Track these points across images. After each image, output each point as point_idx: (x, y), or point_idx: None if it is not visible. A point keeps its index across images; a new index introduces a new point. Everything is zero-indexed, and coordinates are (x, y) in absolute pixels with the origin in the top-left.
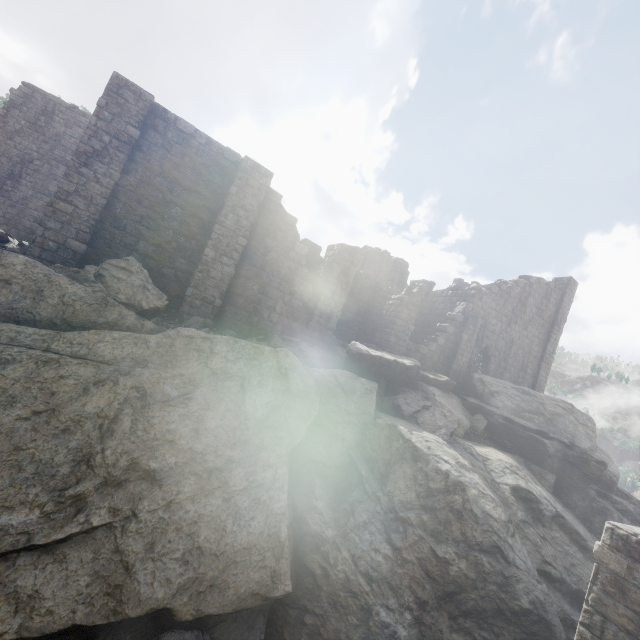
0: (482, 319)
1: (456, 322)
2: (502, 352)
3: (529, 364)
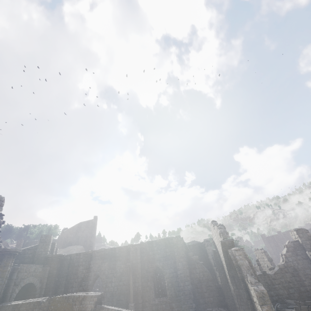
0: (66, 236)
1: (56, 240)
2: (76, 240)
3: (88, 239)
